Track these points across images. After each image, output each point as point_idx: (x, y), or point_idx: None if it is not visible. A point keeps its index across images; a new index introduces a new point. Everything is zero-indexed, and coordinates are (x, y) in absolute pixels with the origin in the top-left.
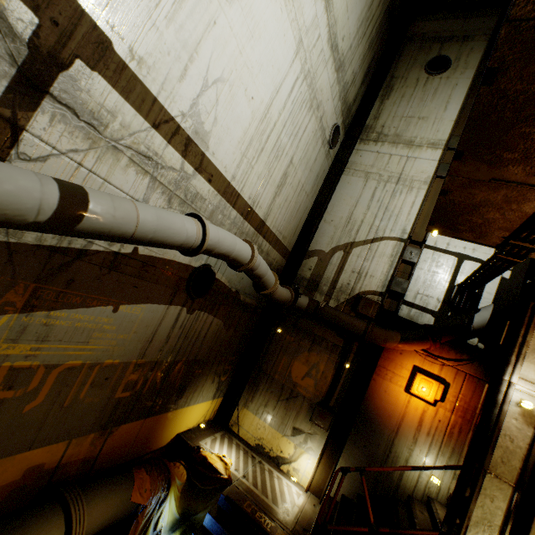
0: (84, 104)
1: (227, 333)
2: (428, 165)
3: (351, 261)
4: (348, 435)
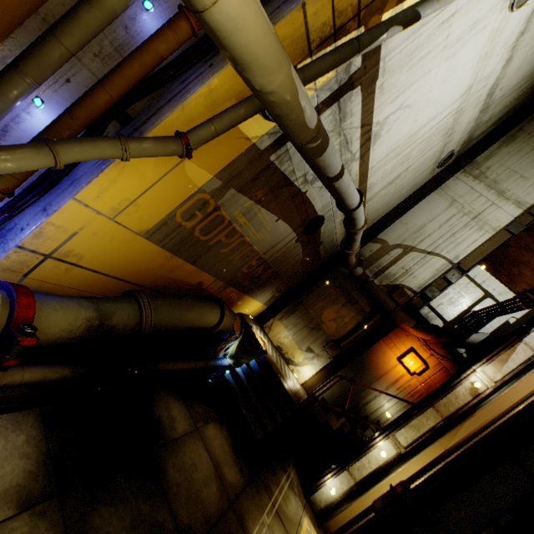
0: (345, 108)
1: (299, 266)
2: (505, 217)
3: (405, 260)
4: (345, 366)
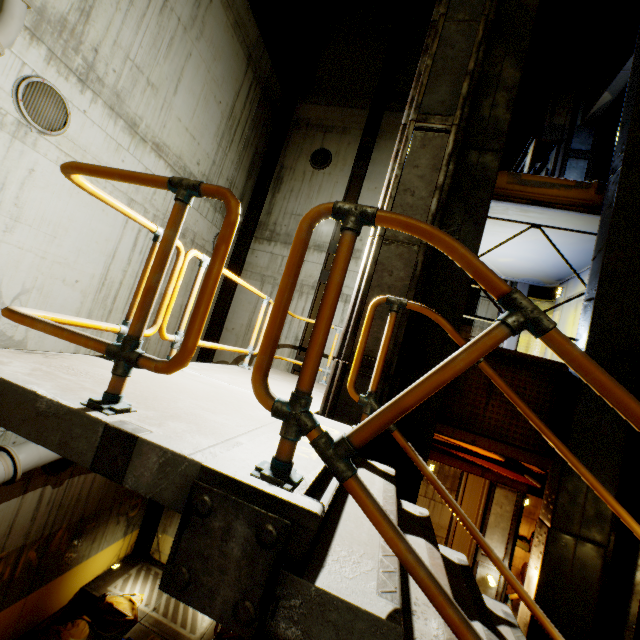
0: None
1: None
2: (315, 268)
3: None
4: None
